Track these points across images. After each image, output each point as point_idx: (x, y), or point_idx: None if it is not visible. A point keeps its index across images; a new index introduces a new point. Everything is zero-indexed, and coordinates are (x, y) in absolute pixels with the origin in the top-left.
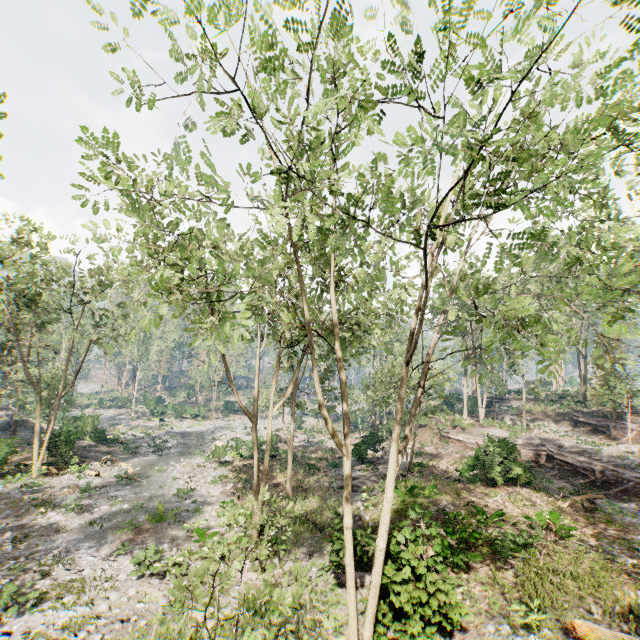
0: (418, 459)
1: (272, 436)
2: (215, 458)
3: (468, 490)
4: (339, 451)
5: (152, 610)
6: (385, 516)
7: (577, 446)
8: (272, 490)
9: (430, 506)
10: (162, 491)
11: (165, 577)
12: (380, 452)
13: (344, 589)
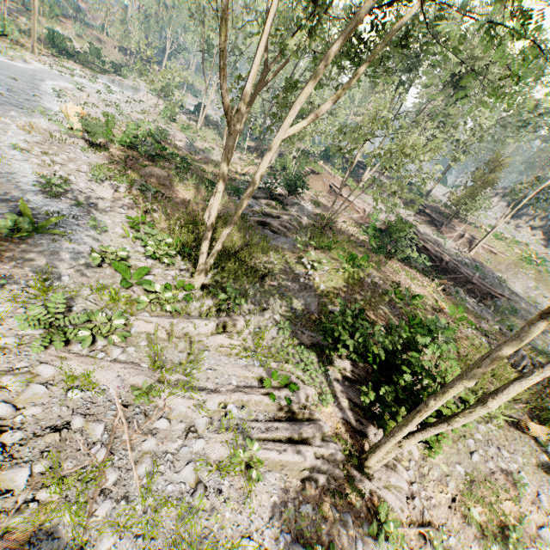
0: (318, 209)
1: (157, 126)
2: (78, 132)
3: (381, 262)
4: (229, 170)
5: (102, 403)
6: (523, 386)
7: (428, 235)
8: (181, 207)
9: (365, 276)
10: (4, 168)
11: (94, 340)
12: (280, 189)
13: (309, 351)
